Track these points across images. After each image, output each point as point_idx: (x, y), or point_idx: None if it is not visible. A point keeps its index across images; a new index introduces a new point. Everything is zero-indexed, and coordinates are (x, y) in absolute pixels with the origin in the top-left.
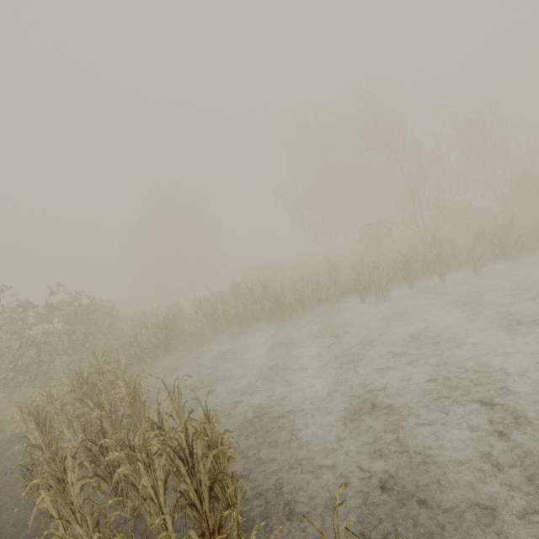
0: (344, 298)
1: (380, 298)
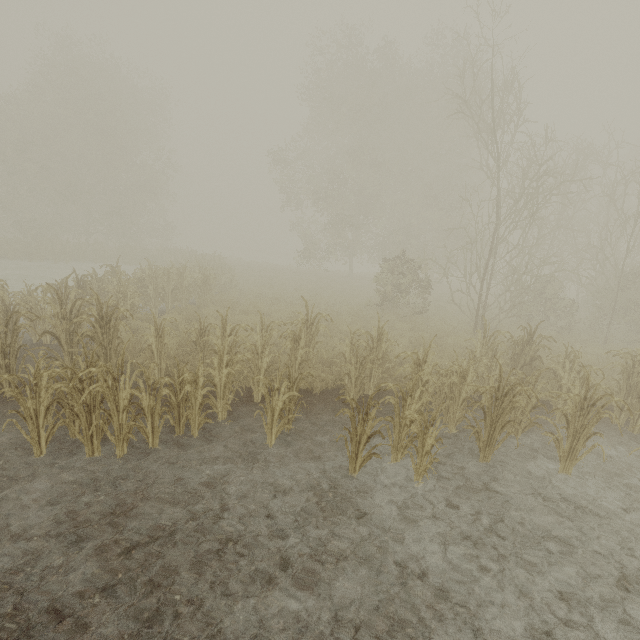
0: (309, 416)
1: (400, 466)
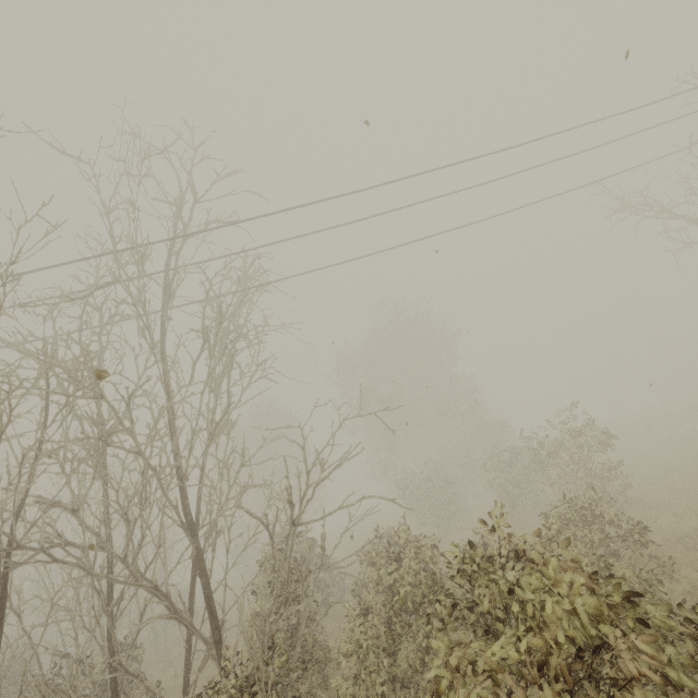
0: None
1: None
